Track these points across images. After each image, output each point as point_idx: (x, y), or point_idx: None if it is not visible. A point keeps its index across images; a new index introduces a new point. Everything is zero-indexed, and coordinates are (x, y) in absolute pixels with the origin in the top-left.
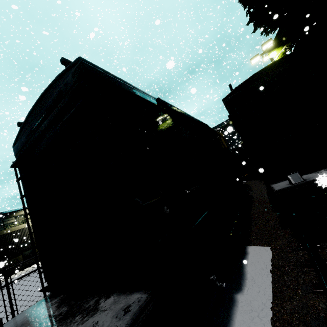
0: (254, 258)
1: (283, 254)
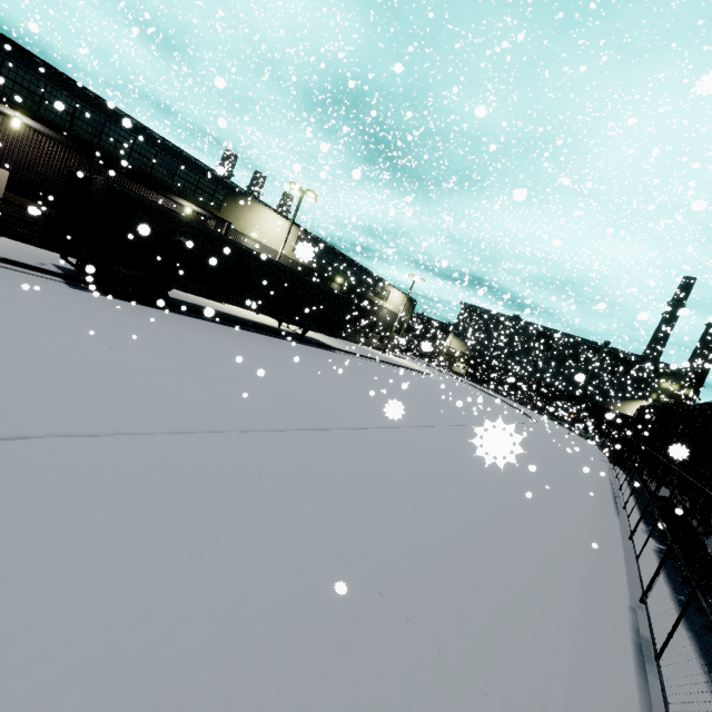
0: None
1: None
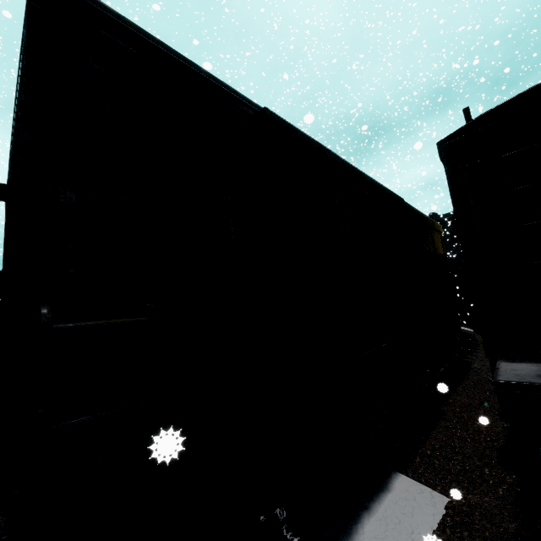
0: (396, 508)
1: (467, 535)
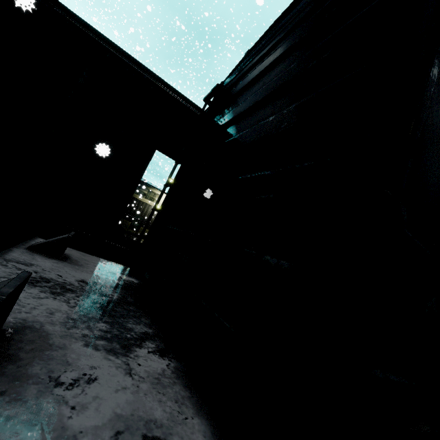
0: None
1: None
